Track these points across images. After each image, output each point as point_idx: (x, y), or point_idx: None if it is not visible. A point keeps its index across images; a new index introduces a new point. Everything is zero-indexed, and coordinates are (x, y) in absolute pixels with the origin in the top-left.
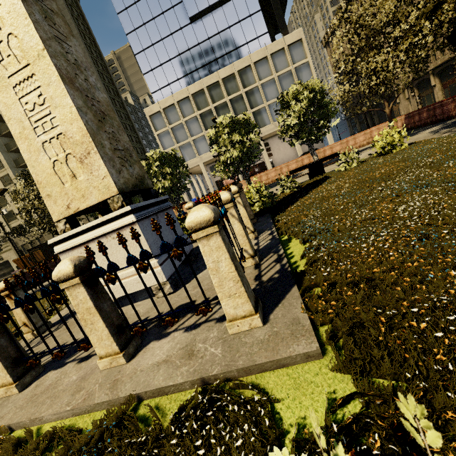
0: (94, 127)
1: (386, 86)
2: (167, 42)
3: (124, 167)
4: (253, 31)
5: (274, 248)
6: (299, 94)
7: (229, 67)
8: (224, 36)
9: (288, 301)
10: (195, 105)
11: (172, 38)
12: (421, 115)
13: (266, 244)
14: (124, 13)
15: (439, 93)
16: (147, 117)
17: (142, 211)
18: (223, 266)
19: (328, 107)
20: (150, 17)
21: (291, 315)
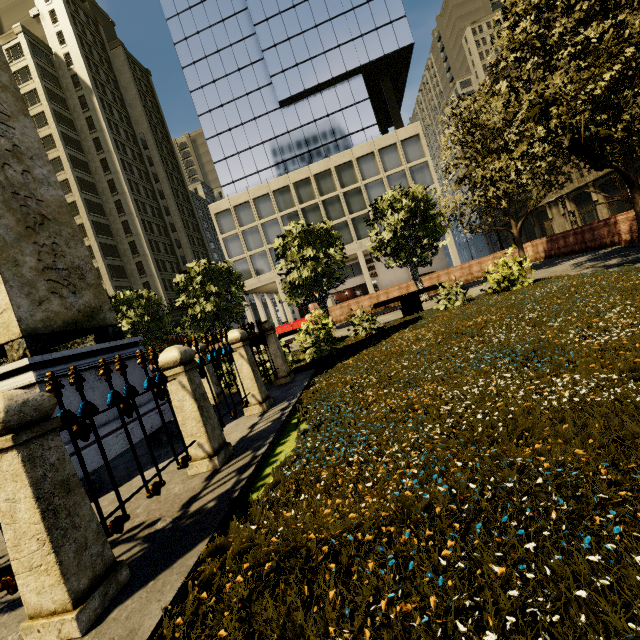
0: (10, 236)
1: (512, 200)
2: (248, 127)
3: (56, 295)
4: (358, 122)
5: (262, 440)
6: (396, 202)
7: (324, 161)
8: (320, 125)
9: (166, 577)
10: (277, 204)
11: (256, 123)
12: (567, 239)
13: (260, 429)
14: (199, 91)
15: (604, 211)
16: (211, 215)
17: (60, 366)
18: (22, 510)
19: (436, 221)
20: (231, 98)
21: (136, 621)
